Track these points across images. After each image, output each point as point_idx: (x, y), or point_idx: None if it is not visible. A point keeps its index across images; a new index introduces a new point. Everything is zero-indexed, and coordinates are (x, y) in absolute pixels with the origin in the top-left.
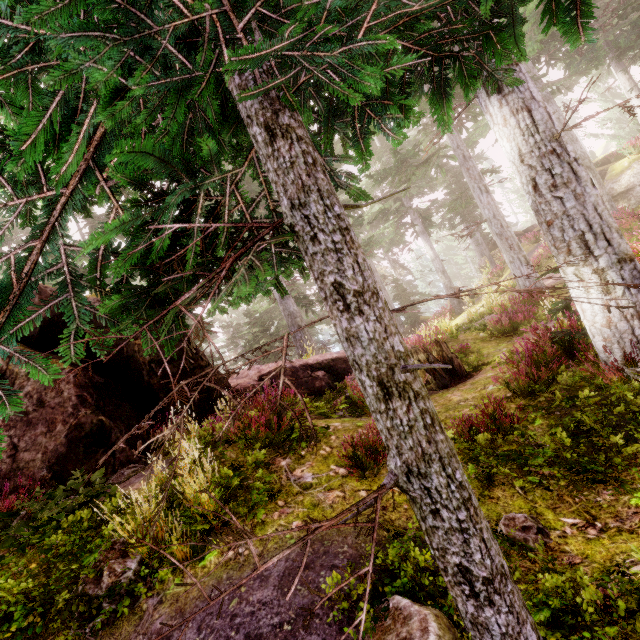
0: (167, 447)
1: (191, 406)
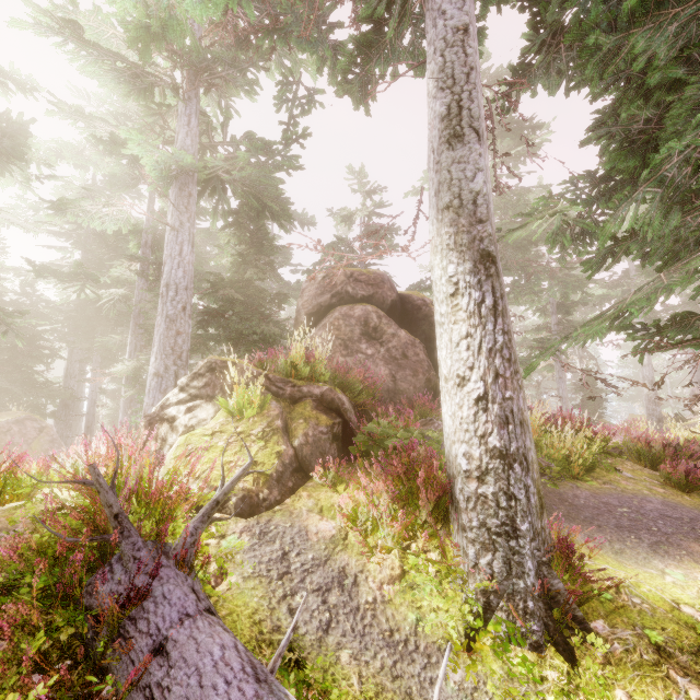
0: None
1: None
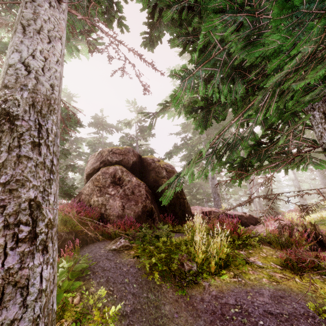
0: (179, 227)
1: (176, 214)
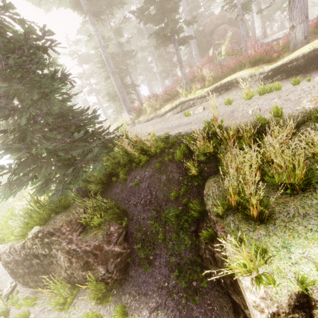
0: None
1: None
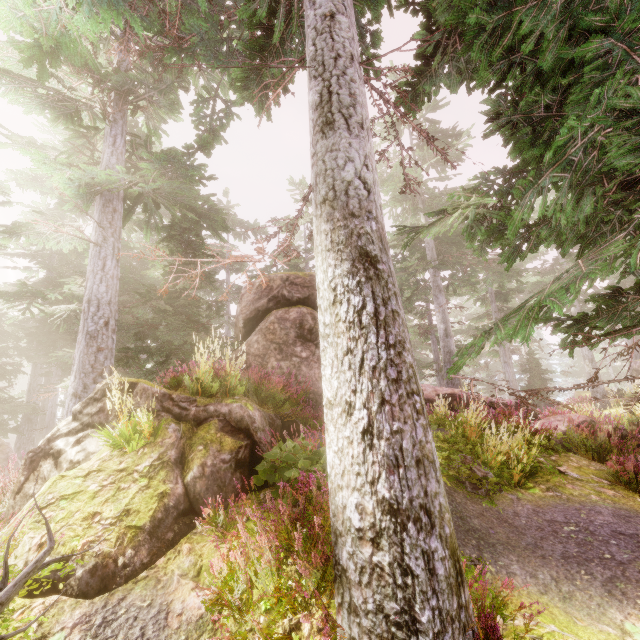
0: None
1: None
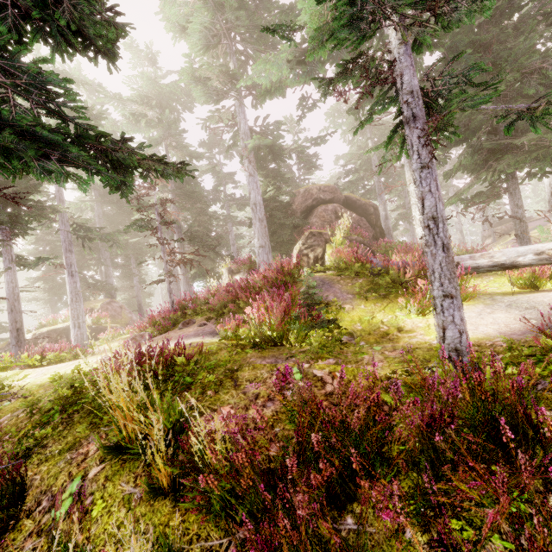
0: None
1: None
